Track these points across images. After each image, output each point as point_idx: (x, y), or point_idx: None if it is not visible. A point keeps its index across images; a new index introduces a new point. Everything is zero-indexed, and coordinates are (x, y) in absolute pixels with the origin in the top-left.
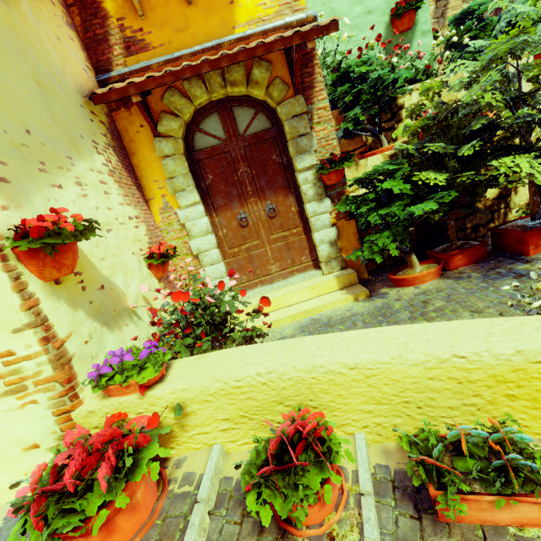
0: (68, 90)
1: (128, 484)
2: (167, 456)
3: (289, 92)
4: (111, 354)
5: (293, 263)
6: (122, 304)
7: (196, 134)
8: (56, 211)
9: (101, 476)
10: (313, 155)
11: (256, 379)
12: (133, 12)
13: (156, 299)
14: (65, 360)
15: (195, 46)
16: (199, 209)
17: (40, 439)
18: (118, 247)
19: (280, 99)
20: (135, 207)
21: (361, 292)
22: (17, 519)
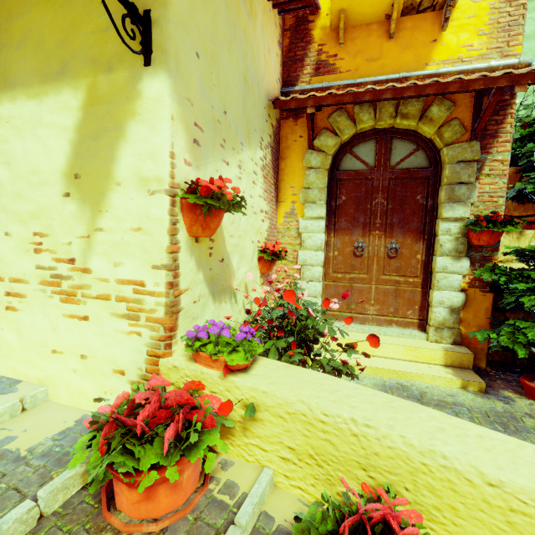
0: (261, 92)
1: (182, 459)
2: (217, 449)
3: (464, 136)
4: (211, 322)
5: (395, 313)
6: (229, 282)
7: (346, 155)
8: (222, 180)
9: (167, 437)
10: (467, 207)
11: (348, 424)
12: (334, 40)
13: (254, 291)
14: (176, 309)
15: (380, 76)
16: (320, 224)
17: (128, 369)
18: (245, 231)
19: (450, 140)
20: (268, 203)
21: (474, 381)
22: (84, 427)
